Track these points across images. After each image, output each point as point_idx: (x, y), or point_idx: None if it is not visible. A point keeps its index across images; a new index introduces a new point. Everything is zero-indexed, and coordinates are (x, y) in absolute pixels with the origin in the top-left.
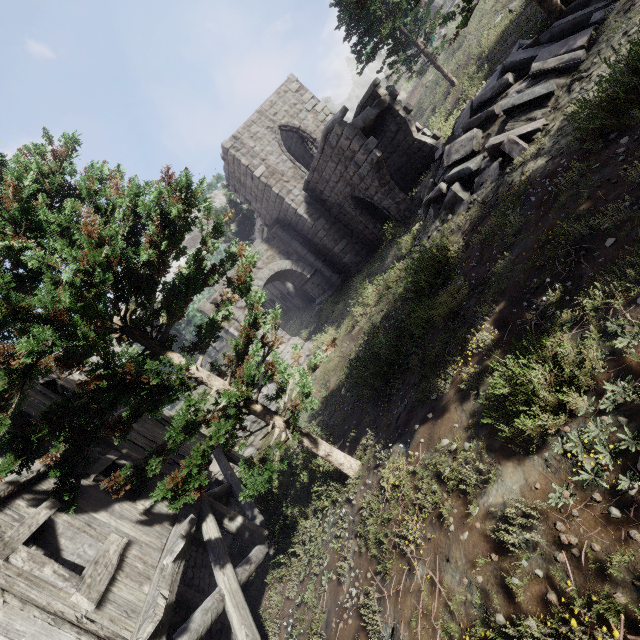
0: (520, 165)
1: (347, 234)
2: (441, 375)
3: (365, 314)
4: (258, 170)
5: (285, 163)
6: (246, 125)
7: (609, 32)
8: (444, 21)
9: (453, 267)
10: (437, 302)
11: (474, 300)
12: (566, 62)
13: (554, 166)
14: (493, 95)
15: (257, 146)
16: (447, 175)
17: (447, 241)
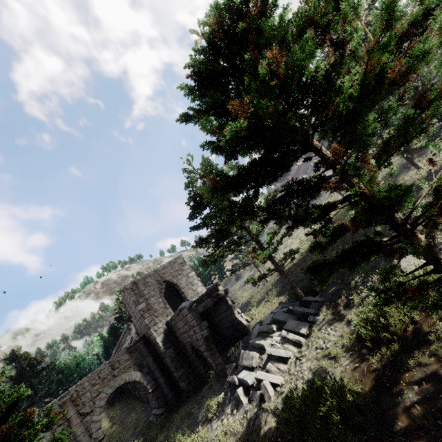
0: (267, 409)
1: (186, 364)
2: None
3: None
4: (140, 305)
5: (160, 303)
6: (144, 276)
7: (313, 335)
8: (247, 281)
9: None
10: None
11: None
12: (296, 340)
13: (276, 438)
14: (267, 331)
15: (146, 290)
16: (238, 375)
17: None
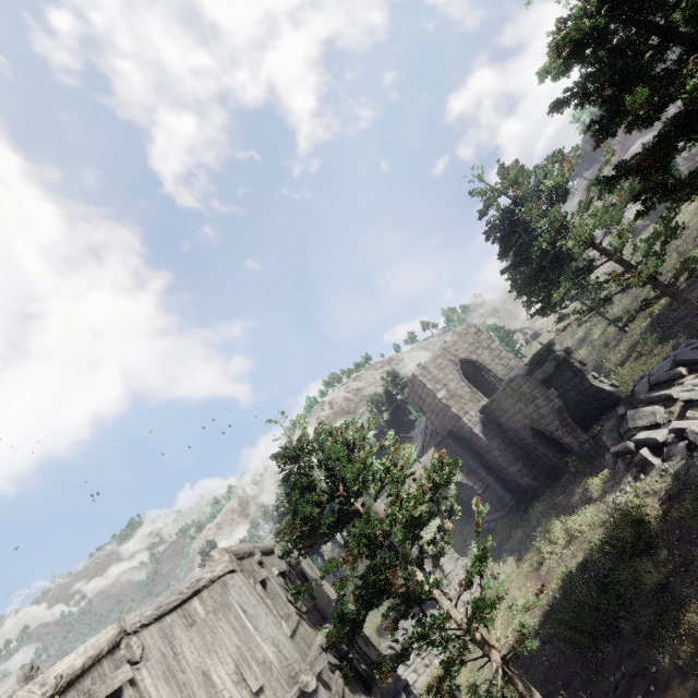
0: None
1: (523, 456)
2: (658, 648)
3: (553, 553)
4: (440, 393)
5: (463, 388)
6: (433, 358)
7: None
8: (613, 322)
9: (654, 534)
10: (642, 568)
11: (681, 577)
12: None
13: None
14: (669, 379)
15: (440, 374)
16: (633, 438)
17: (643, 504)
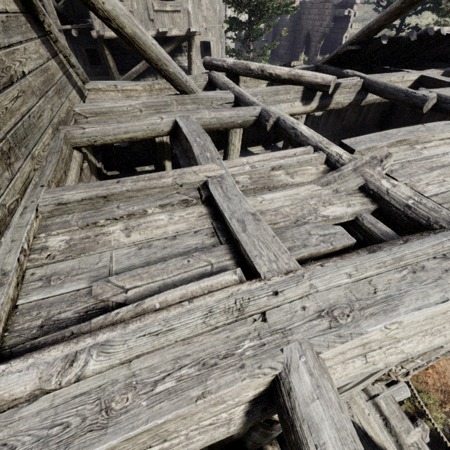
0: None
1: (291, 42)
2: None
3: None
4: None
5: None
6: None
7: None
8: None
9: None
10: None
11: None
12: None
13: None
14: None
15: None
16: None
17: None
